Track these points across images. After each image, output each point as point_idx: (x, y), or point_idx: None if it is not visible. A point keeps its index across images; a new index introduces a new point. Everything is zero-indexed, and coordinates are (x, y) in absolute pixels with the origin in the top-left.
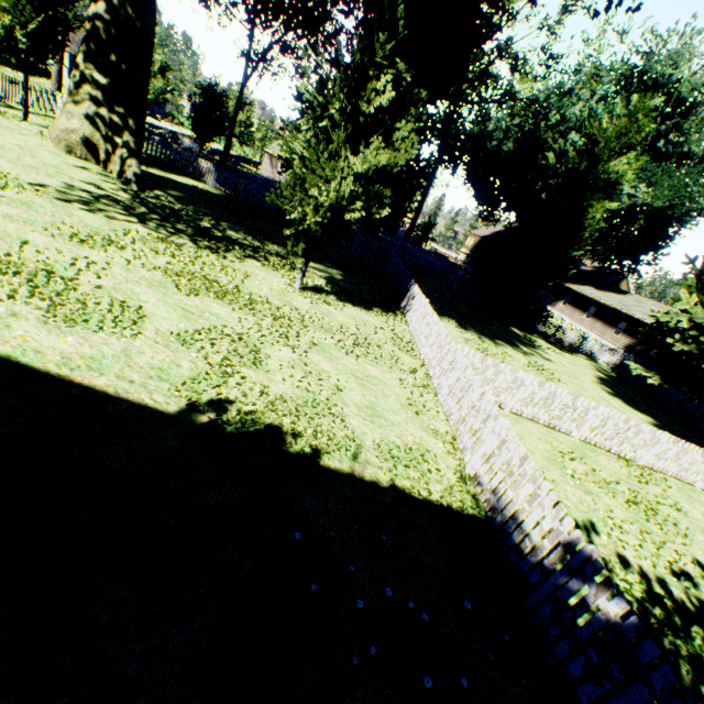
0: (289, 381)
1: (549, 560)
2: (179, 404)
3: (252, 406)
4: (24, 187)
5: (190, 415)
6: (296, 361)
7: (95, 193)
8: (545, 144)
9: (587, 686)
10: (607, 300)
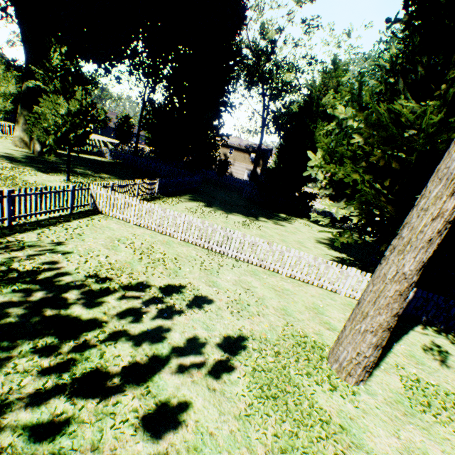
0: None
1: None
2: None
3: None
4: None
5: None
6: None
7: (1, 154)
8: None
9: None
10: None
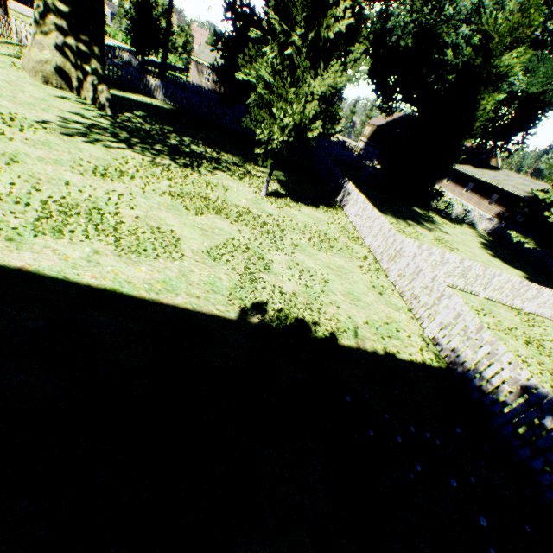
0: (292, 280)
1: (509, 398)
2: (235, 310)
3: (279, 305)
4: (34, 126)
5: (245, 318)
6: (289, 262)
7: (84, 123)
8: (439, 39)
9: (547, 475)
10: (484, 177)
